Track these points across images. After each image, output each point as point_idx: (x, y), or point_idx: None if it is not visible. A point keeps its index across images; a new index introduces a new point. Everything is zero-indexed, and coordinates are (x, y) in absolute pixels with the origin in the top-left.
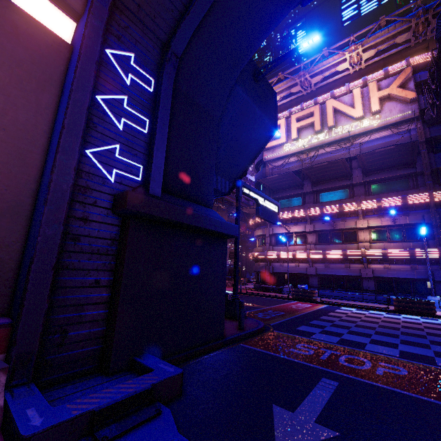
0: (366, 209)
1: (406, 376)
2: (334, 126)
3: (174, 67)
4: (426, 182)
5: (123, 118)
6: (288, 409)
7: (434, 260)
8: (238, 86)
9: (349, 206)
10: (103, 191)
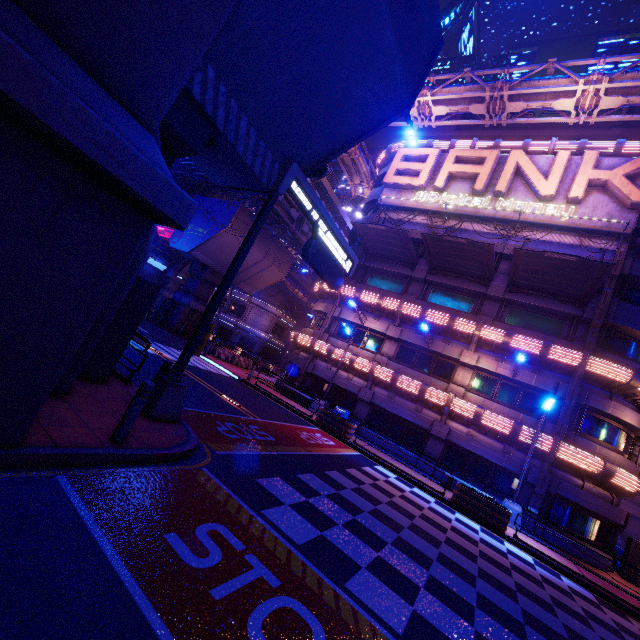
0: (486, 340)
1: None
2: (504, 194)
3: None
4: (588, 337)
5: None
6: None
7: (540, 453)
8: None
9: (464, 323)
10: None
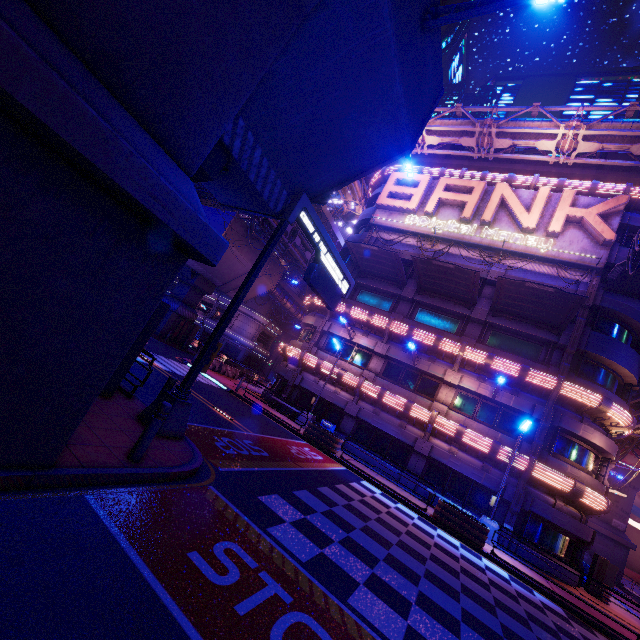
0: (469, 361)
1: None
2: (490, 223)
3: None
4: (563, 362)
5: None
6: None
7: (516, 471)
8: None
9: (449, 344)
10: None
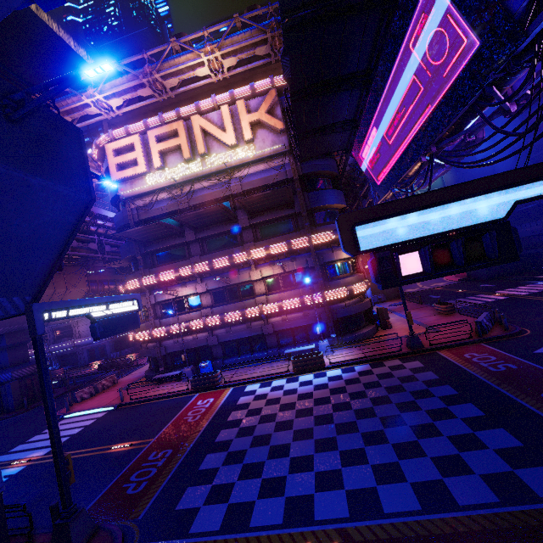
0: (258, 258)
1: None
2: (207, 154)
3: None
4: (305, 224)
5: None
6: None
7: (320, 304)
8: None
9: (239, 257)
10: None
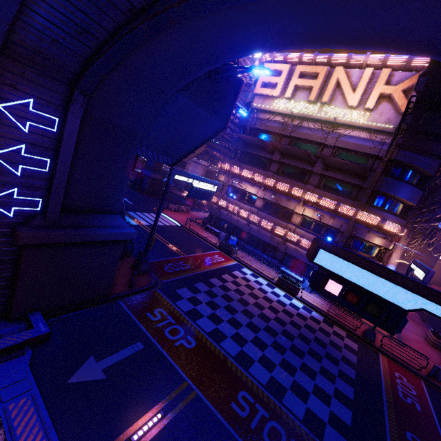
0: (308, 200)
1: (188, 349)
2: (327, 103)
3: (82, 105)
4: (362, 199)
5: (21, 165)
6: (96, 360)
7: None
8: (177, 93)
9: (296, 191)
10: (3, 224)
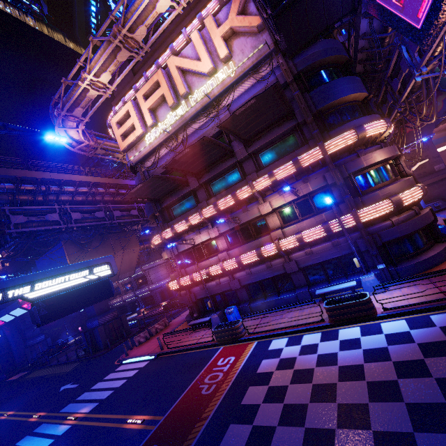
0: (263, 189)
1: None
2: (188, 92)
3: None
4: (313, 132)
5: None
6: None
7: (353, 228)
8: None
9: (242, 192)
10: None
